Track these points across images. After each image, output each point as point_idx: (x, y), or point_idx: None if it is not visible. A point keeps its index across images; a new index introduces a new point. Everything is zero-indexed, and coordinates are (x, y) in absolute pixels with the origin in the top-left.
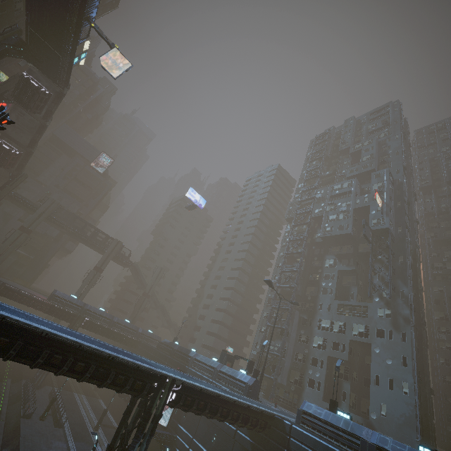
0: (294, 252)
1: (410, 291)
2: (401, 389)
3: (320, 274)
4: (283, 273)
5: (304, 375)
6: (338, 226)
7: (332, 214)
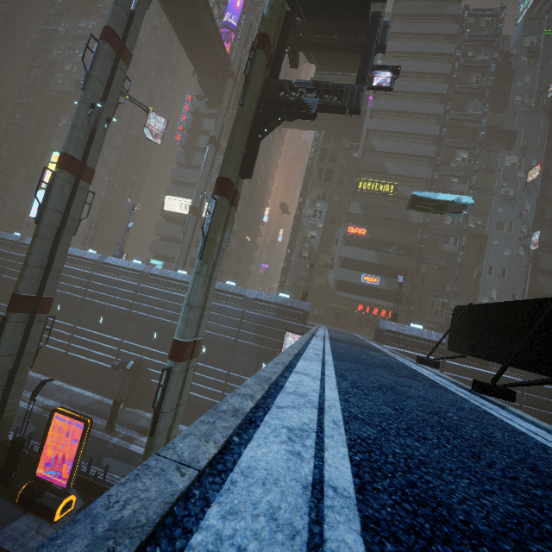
0: (25, 103)
1: (114, 157)
2: (82, 222)
3: (53, 134)
4: (10, 127)
5: (23, 222)
6: (70, 81)
7: (68, 63)
